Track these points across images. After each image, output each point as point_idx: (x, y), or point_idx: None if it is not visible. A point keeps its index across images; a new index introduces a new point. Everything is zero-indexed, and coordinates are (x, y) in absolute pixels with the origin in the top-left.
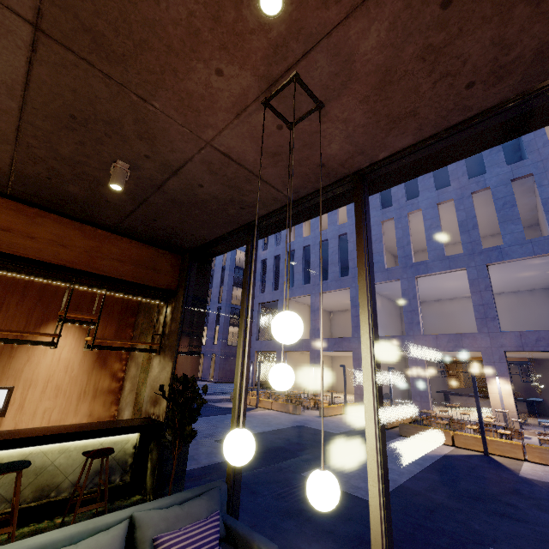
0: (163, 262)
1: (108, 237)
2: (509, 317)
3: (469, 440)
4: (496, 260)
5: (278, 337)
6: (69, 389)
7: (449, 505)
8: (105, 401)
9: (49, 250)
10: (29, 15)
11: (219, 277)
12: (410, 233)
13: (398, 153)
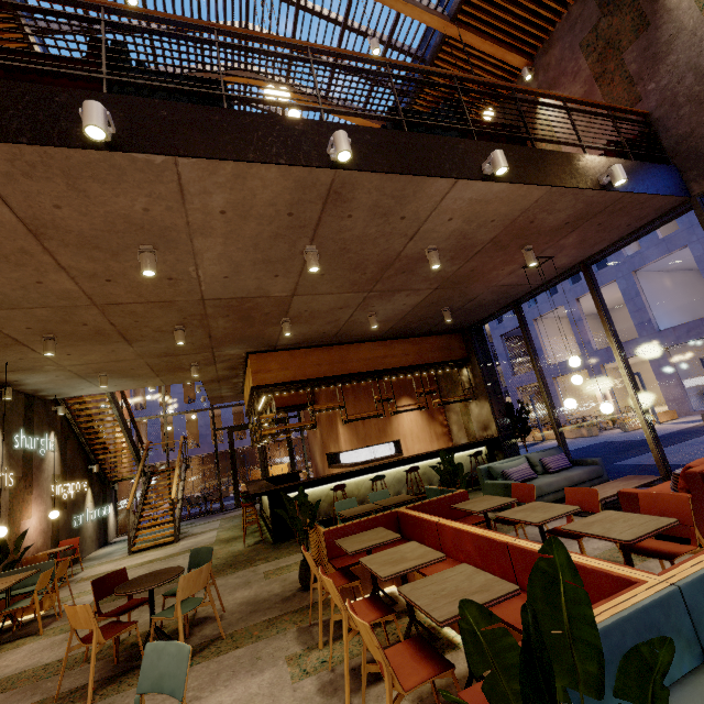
0: (453, 342)
1: (421, 340)
2: None
3: None
4: None
5: (572, 366)
6: (423, 437)
7: None
8: (444, 441)
9: (403, 360)
10: (435, 288)
11: None
12: None
13: (603, 249)
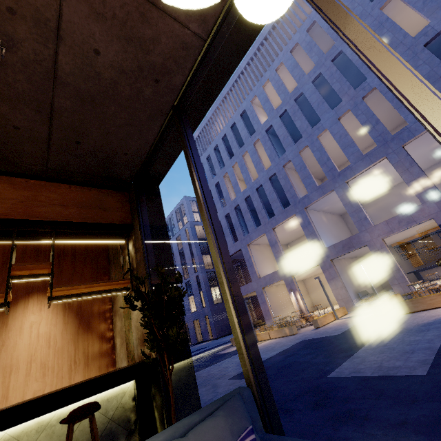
0: (110, 201)
1: (43, 185)
2: (439, 188)
3: None
4: (408, 139)
5: None
6: (57, 364)
7: None
8: (99, 366)
9: None
10: None
11: (188, 252)
12: (326, 151)
13: None
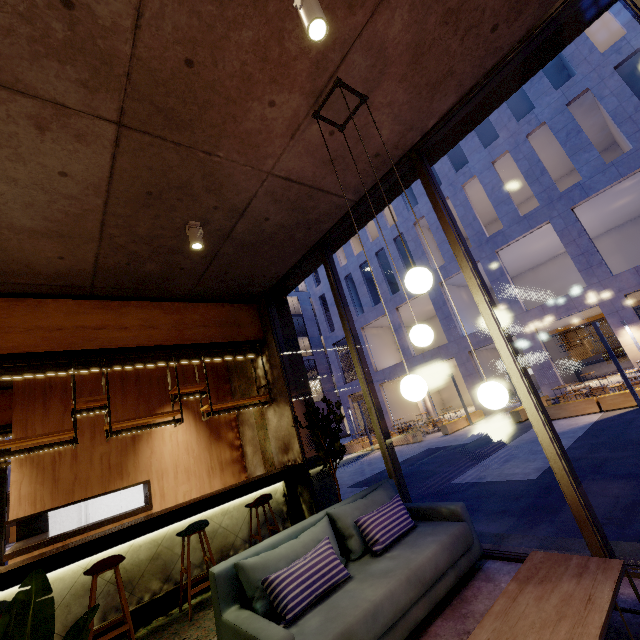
0: (242, 316)
1: (186, 307)
2: (617, 259)
3: (617, 399)
4: (580, 199)
5: (415, 288)
6: (198, 469)
7: (616, 457)
8: (233, 472)
9: (143, 335)
10: (114, 117)
11: None
12: (472, 207)
13: (446, 115)
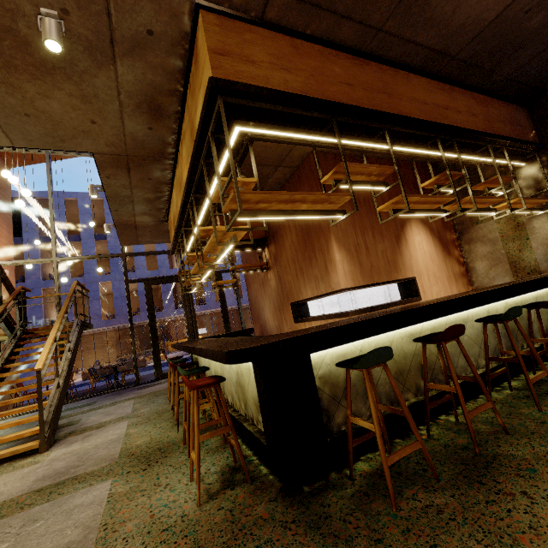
0: (520, 118)
1: (486, 100)
2: None
3: None
4: None
5: None
6: (440, 276)
7: None
8: (462, 283)
9: (470, 122)
10: None
11: None
12: None
13: None
